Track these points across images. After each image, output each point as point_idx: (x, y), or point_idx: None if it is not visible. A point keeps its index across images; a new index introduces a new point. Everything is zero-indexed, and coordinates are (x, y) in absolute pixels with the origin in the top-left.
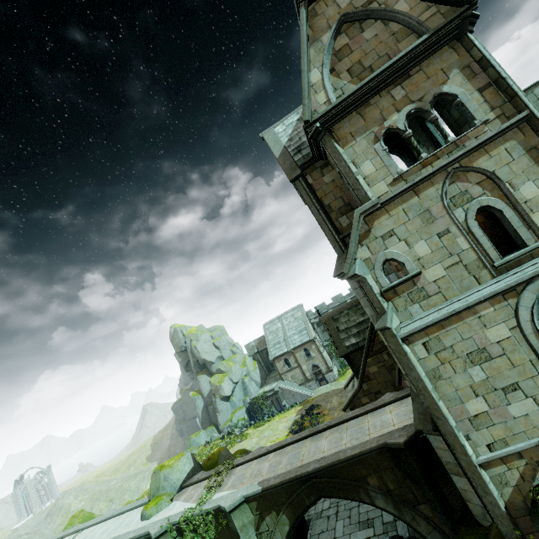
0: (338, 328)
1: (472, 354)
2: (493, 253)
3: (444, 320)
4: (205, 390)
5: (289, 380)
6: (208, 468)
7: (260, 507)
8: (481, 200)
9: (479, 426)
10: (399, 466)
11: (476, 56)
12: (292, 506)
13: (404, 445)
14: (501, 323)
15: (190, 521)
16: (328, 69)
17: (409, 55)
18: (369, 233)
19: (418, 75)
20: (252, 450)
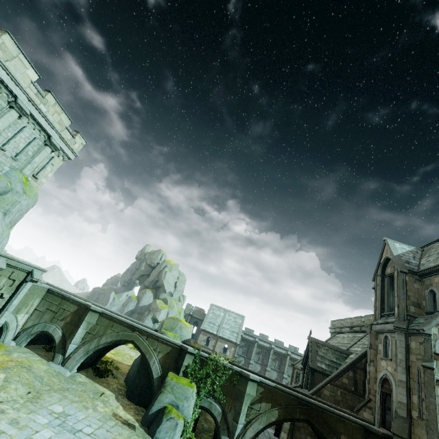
0: (318, 351)
1: None
2: None
3: None
4: (144, 302)
5: None
6: None
7: (264, 394)
8: None
9: None
10: None
11: None
12: (286, 410)
13: (382, 434)
14: None
15: (212, 363)
16: None
17: None
18: None
19: None
20: None
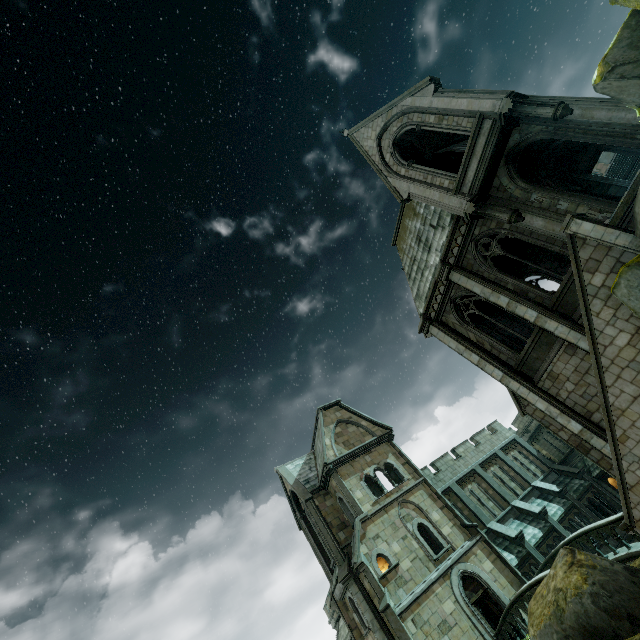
0: None
1: (440, 626)
2: (431, 551)
3: (419, 598)
4: None
5: None
6: None
7: None
8: (417, 518)
9: None
10: None
11: (397, 450)
12: None
13: None
14: (448, 598)
15: None
16: (333, 440)
17: (371, 443)
18: (365, 535)
19: (375, 452)
20: None
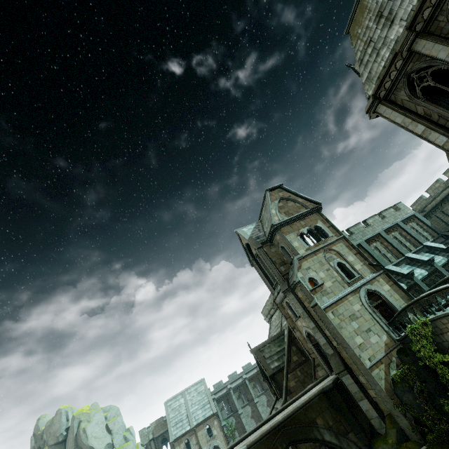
0: (265, 356)
1: (350, 316)
2: (346, 278)
3: (337, 302)
4: None
5: None
6: None
7: None
8: (337, 259)
9: (362, 350)
10: (332, 405)
11: (324, 218)
12: None
13: (332, 384)
14: (357, 303)
15: None
16: (277, 210)
17: (305, 213)
18: (300, 267)
19: (308, 219)
20: None
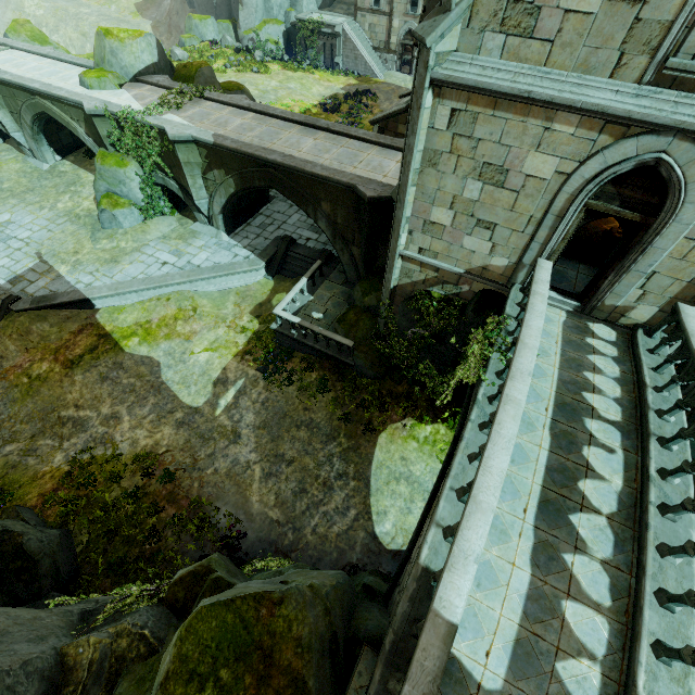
0: None
1: (489, 167)
2: None
3: (506, 97)
4: None
5: (364, 28)
6: (181, 78)
7: (210, 158)
8: None
9: (428, 232)
10: (356, 212)
11: None
12: (242, 178)
13: (369, 200)
14: (557, 158)
15: (133, 123)
16: None
17: None
18: None
19: None
20: (263, 94)
